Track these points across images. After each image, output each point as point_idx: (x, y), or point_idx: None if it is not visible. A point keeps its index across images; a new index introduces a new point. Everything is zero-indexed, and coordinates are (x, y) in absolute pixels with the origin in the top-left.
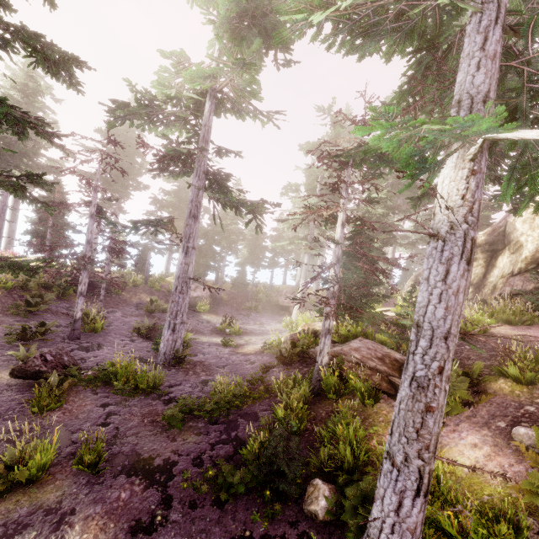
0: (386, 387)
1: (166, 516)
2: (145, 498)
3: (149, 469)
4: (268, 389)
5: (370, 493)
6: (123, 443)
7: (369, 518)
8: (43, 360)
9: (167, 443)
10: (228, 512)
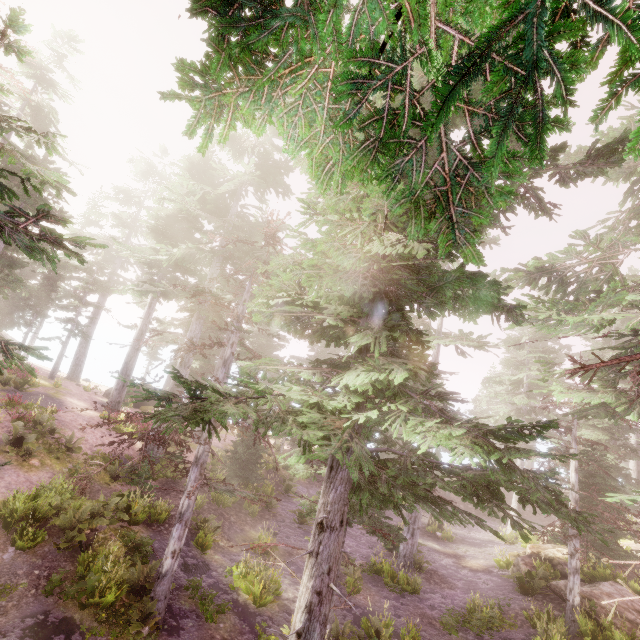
0: None
1: None
2: None
3: None
4: (518, 617)
5: None
6: (419, 635)
7: None
8: None
9: None
10: None
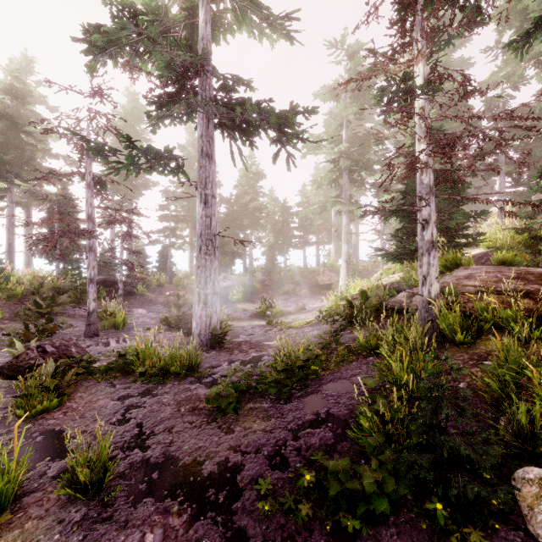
0: None
1: None
2: (192, 541)
3: (195, 483)
4: (350, 350)
5: None
6: (149, 445)
7: None
8: (40, 352)
9: (219, 437)
10: None
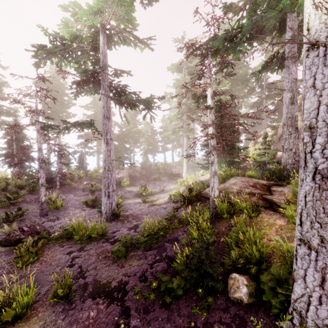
0: (263, 203)
1: (127, 324)
2: (109, 313)
3: (108, 291)
4: (180, 221)
5: (281, 275)
6: (86, 276)
7: (291, 295)
8: (21, 231)
9: (118, 270)
10: (174, 311)
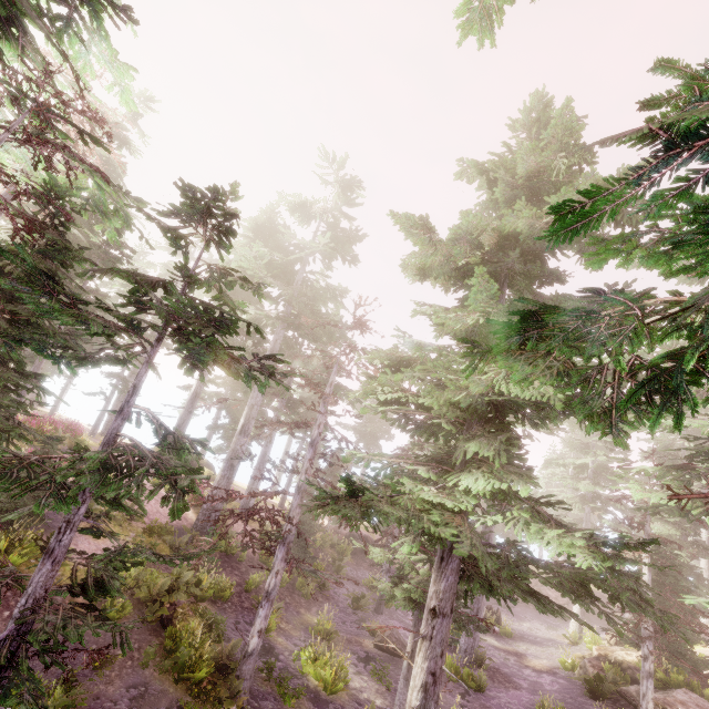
0: None
1: None
2: None
3: None
4: None
5: None
6: None
7: None
8: (395, 638)
9: None
10: None
